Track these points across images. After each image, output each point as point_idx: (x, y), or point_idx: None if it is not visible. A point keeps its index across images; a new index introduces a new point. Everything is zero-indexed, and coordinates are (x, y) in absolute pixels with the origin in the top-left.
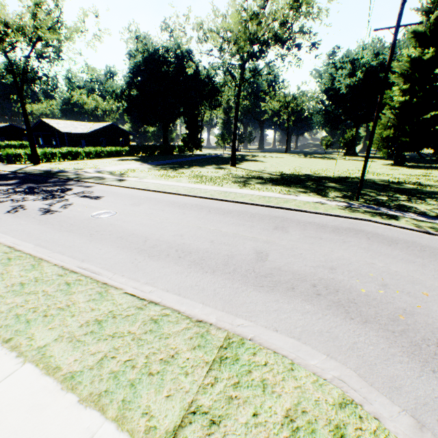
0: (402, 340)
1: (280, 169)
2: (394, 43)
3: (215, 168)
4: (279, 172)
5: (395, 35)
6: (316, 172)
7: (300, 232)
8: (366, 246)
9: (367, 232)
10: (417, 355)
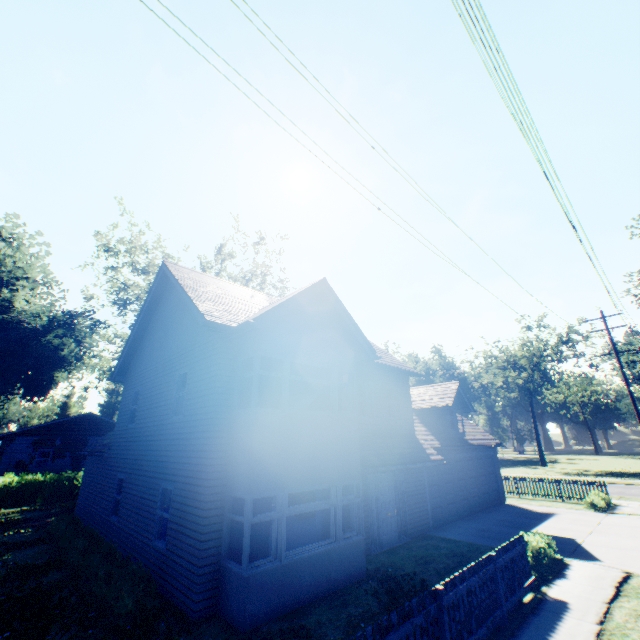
0: None
1: (602, 468)
2: None
3: (526, 467)
4: (604, 470)
5: None
6: None
7: None
8: None
9: None
10: None
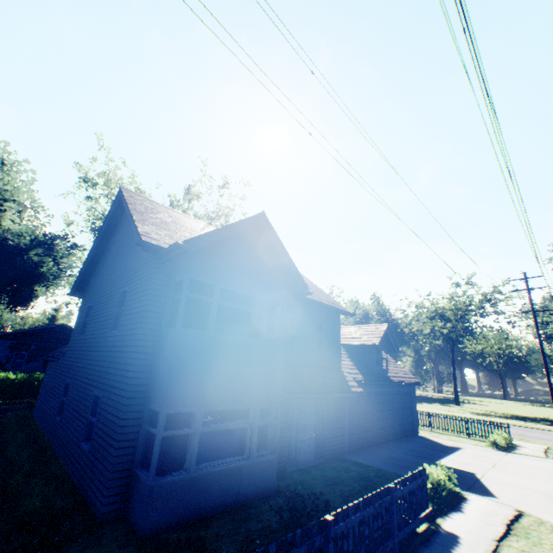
0: None
1: (508, 411)
2: None
3: (442, 404)
4: (509, 413)
5: None
6: (550, 416)
7: (540, 433)
8: None
9: None
10: None
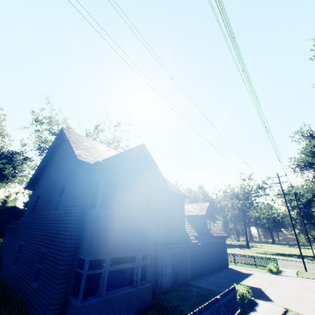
0: (313, 269)
1: (275, 251)
2: (299, 211)
3: (240, 248)
4: (276, 252)
5: (298, 209)
6: (297, 253)
7: (293, 262)
8: (312, 265)
9: (314, 264)
10: (314, 270)
